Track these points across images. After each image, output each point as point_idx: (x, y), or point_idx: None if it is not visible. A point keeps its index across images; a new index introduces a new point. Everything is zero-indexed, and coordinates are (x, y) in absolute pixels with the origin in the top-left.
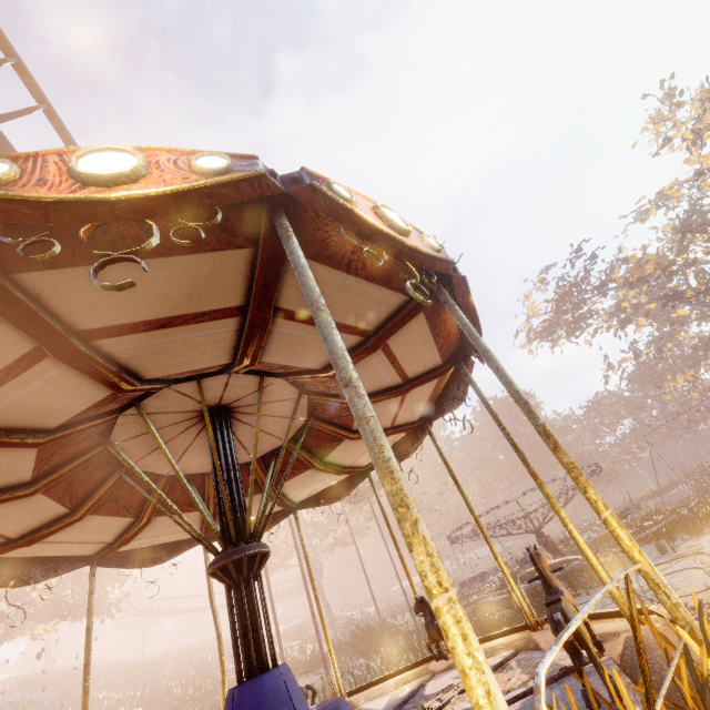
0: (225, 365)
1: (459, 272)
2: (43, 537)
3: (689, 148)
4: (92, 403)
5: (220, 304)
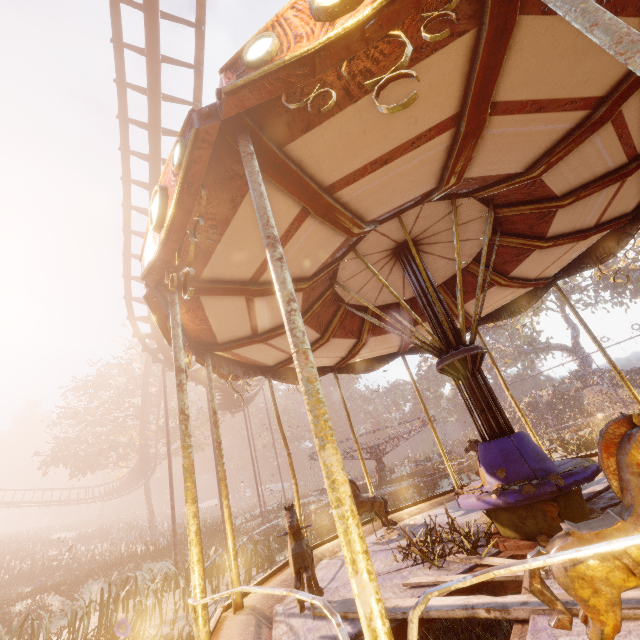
0: (533, 199)
1: None
2: (270, 293)
3: None
4: (504, 172)
5: (639, 145)
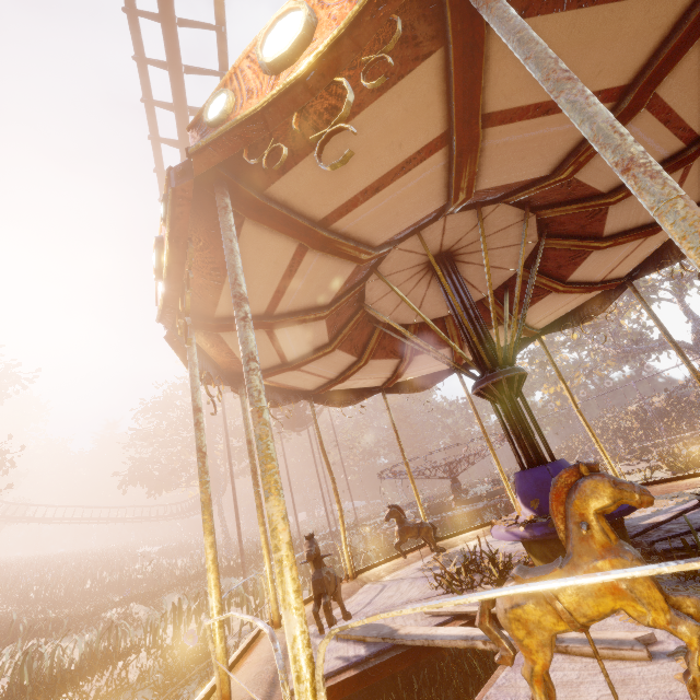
0: (576, 198)
1: None
2: (288, 324)
3: None
4: (525, 178)
5: (698, 125)
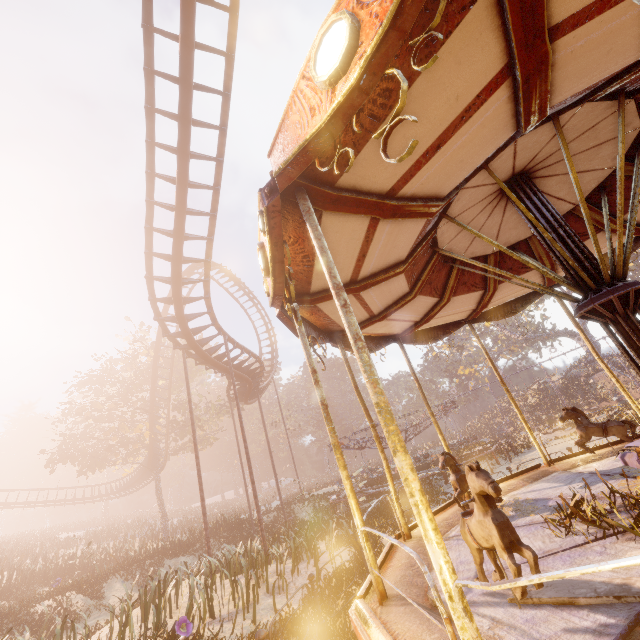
0: None
1: None
2: (401, 215)
3: None
4: None
5: None
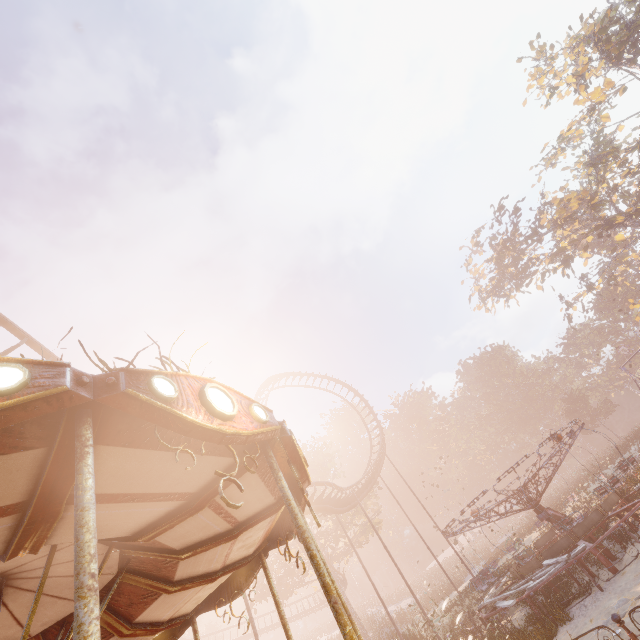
0: None
1: (121, 384)
2: None
3: (576, 90)
4: None
5: None
